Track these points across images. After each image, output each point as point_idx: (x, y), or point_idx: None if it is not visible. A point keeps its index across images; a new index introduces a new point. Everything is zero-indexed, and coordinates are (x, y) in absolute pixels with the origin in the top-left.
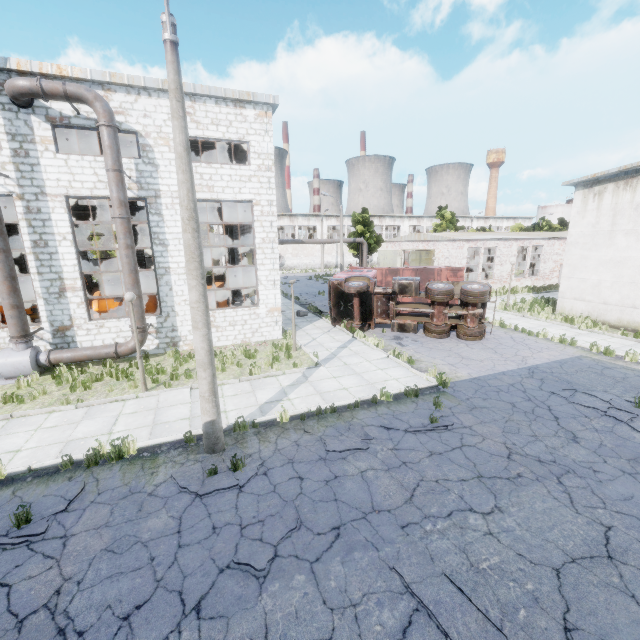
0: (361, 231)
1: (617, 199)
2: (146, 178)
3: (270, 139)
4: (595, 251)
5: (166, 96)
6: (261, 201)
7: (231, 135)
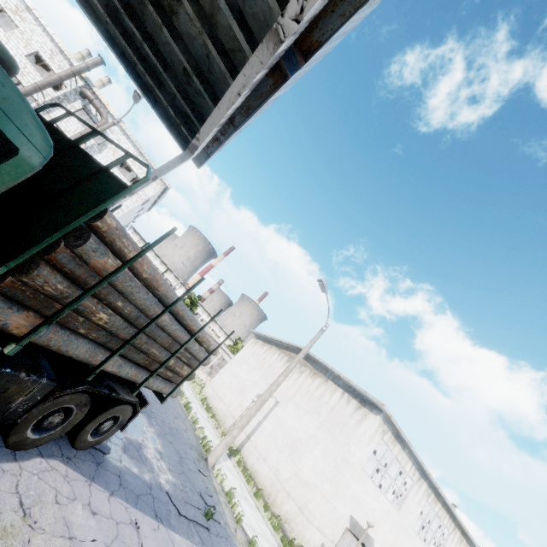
0: (187, 303)
1: (258, 348)
2: (92, 150)
3: (154, 192)
4: (236, 367)
5: (133, 145)
6: (125, 203)
7: (141, 176)
